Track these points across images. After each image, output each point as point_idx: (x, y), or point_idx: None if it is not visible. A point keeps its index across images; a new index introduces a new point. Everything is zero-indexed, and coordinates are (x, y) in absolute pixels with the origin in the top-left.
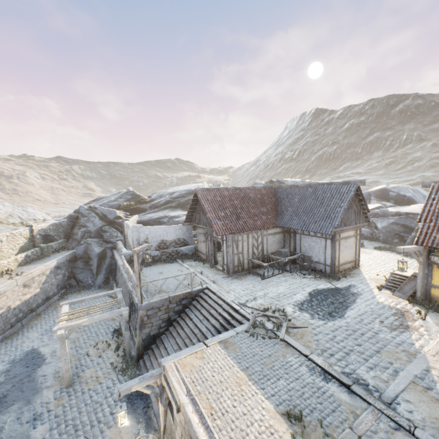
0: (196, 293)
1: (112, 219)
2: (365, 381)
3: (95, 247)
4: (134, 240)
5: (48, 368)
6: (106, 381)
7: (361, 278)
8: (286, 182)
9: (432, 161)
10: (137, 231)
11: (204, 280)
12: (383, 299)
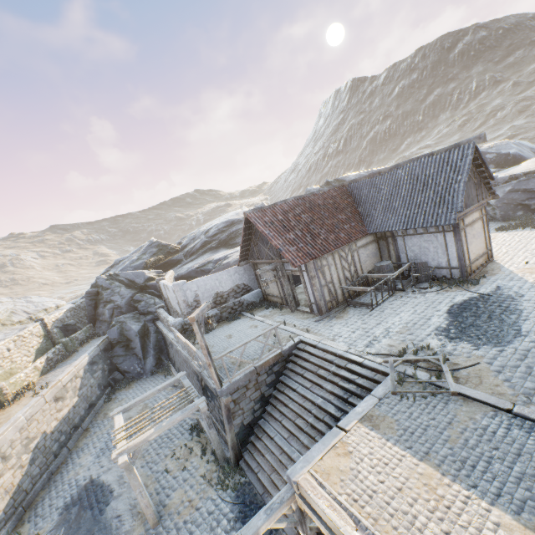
0: (288, 352)
1: (143, 284)
2: None
3: (132, 324)
4: (181, 302)
5: (120, 504)
6: (204, 504)
7: (506, 273)
8: (347, 178)
9: (519, 105)
10: (181, 290)
11: (292, 331)
12: None
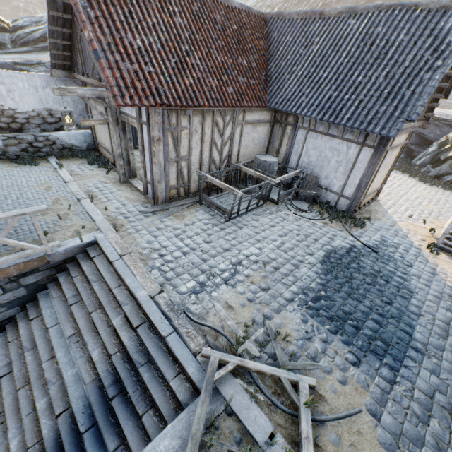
0: (64, 257)
1: None
2: None
3: None
4: None
5: None
6: None
7: (390, 222)
8: None
9: None
10: None
11: (94, 218)
12: None
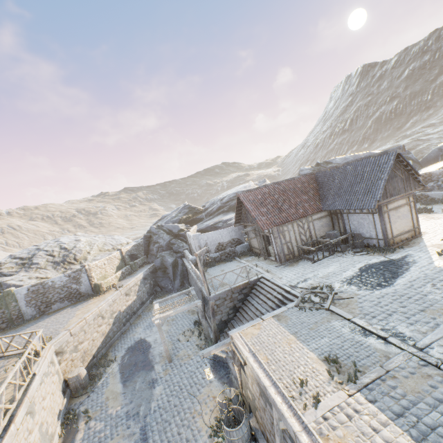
0: (253, 282)
1: (177, 233)
2: (403, 334)
3: (168, 258)
4: (196, 247)
5: (154, 351)
6: (195, 357)
7: (420, 246)
8: (334, 161)
9: None
10: (197, 239)
11: (259, 271)
12: (442, 263)
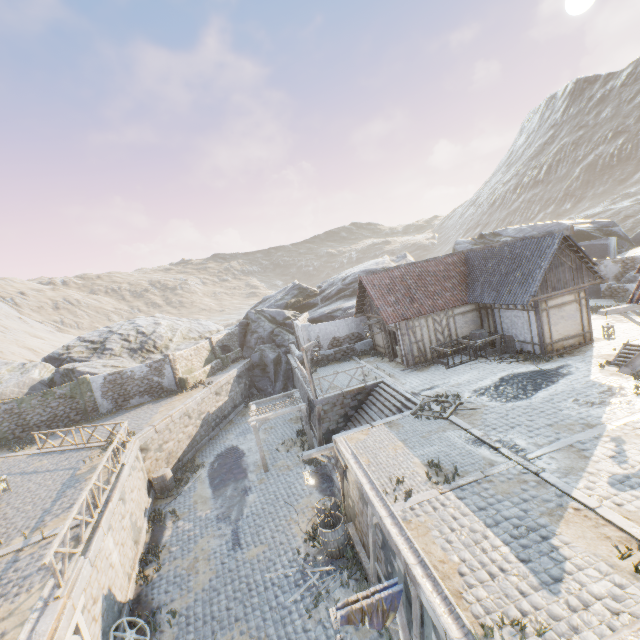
0: (371, 387)
1: (282, 321)
2: (517, 446)
3: (269, 353)
4: (305, 340)
5: (248, 459)
6: (296, 469)
7: (585, 356)
8: (504, 232)
9: None
10: (306, 330)
11: (380, 374)
12: (599, 377)
